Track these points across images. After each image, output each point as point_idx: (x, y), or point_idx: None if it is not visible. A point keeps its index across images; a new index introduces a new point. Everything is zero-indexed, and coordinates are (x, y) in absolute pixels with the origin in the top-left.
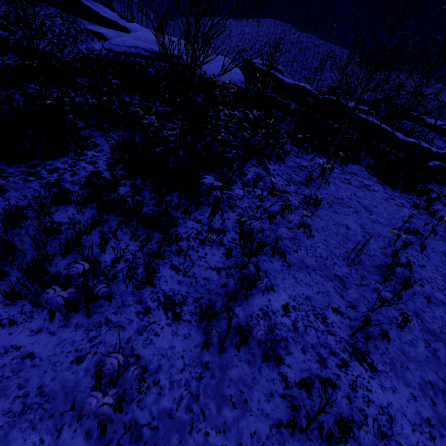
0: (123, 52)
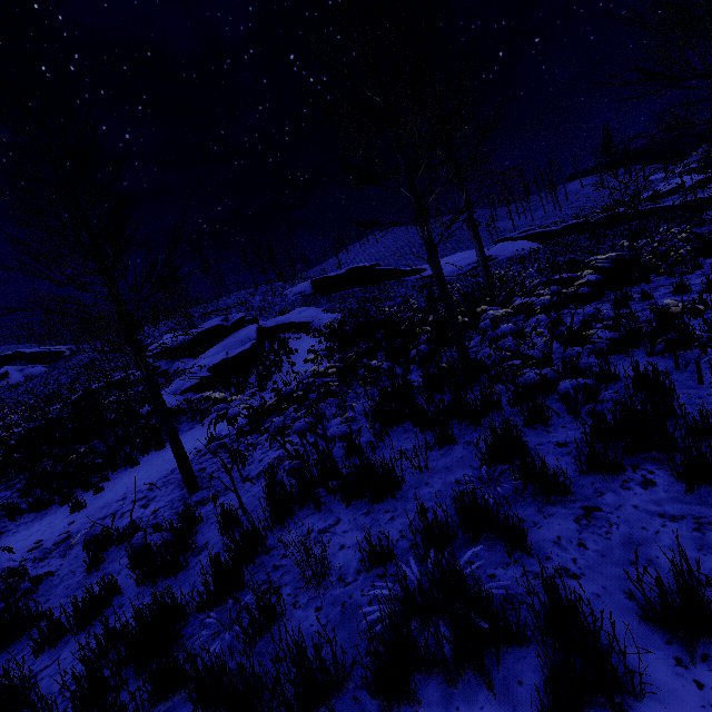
0: (467, 271)
